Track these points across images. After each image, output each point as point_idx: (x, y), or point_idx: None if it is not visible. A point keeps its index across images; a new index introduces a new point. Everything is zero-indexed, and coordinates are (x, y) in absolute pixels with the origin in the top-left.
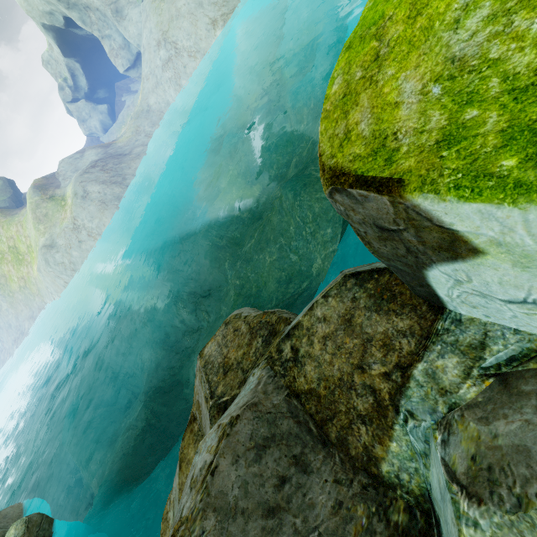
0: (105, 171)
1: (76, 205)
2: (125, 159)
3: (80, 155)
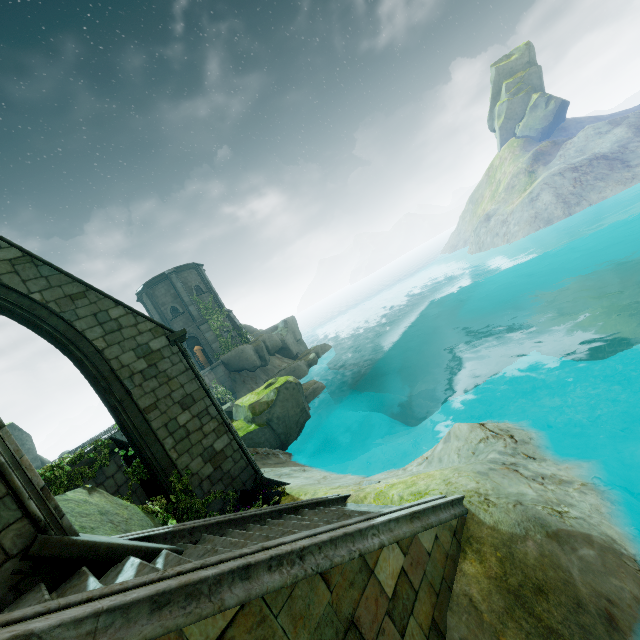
0: (574, 183)
1: (522, 202)
2: (613, 176)
3: (607, 129)
